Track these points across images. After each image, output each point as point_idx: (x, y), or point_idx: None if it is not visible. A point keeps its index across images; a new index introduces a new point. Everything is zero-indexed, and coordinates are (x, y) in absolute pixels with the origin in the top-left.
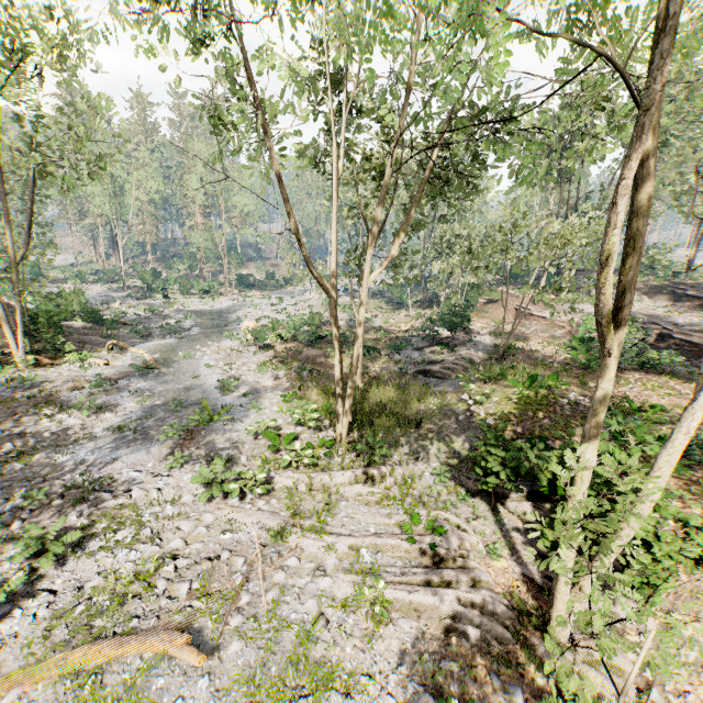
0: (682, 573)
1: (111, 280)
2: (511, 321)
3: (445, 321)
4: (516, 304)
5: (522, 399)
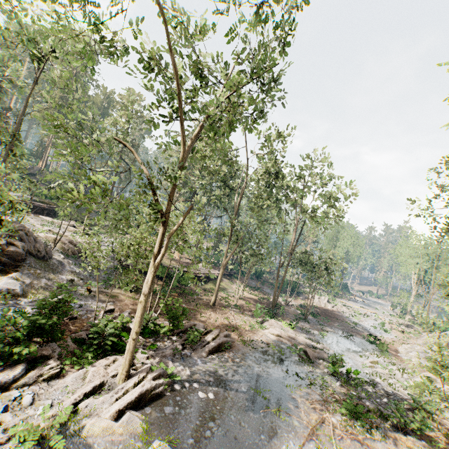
0: None
1: None
2: None
3: None
4: None
5: None
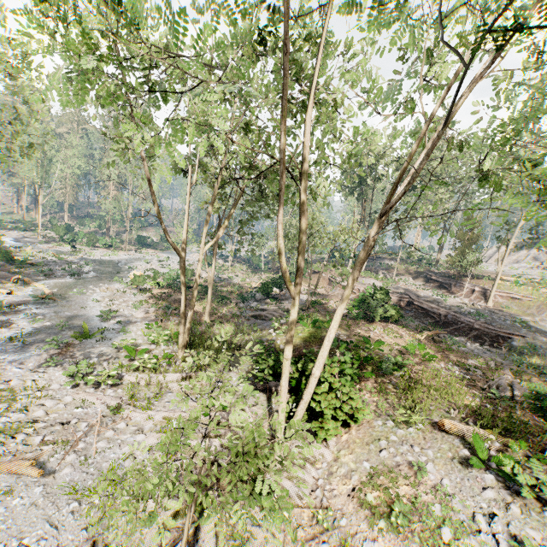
0: (354, 430)
1: (28, 229)
2: (324, 286)
3: (275, 282)
4: (329, 276)
5: (305, 334)
